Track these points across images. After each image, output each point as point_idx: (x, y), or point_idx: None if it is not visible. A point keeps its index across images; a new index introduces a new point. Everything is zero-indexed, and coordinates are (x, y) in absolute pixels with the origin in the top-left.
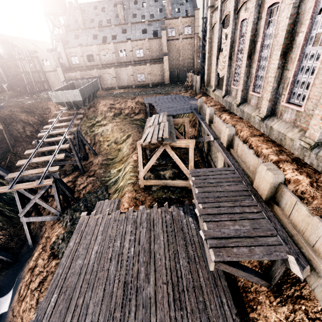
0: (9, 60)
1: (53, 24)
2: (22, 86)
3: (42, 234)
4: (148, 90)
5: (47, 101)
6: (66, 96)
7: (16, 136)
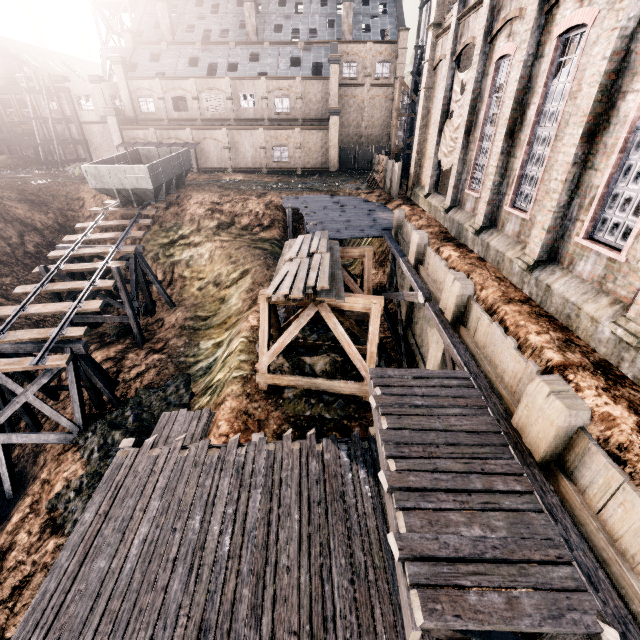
0: (6, 90)
1: (108, 26)
2: (32, 148)
3: (35, 472)
4: (294, 182)
5: (78, 184)
6: (118, 177)
7: (3, 251)
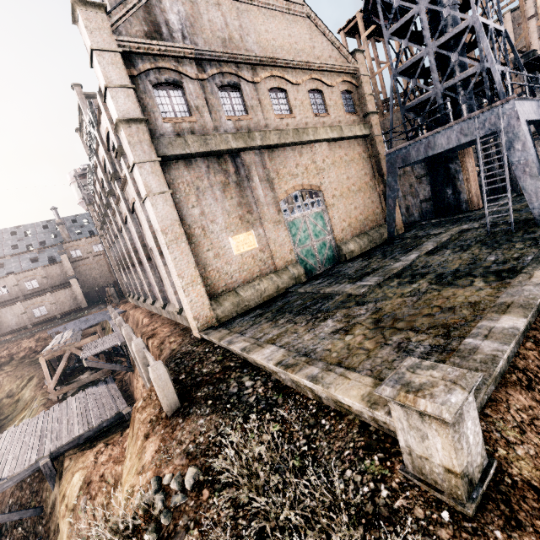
0: None
1: None
2: None
3: None
4: (55, 322)
5: None
6: None
7: None
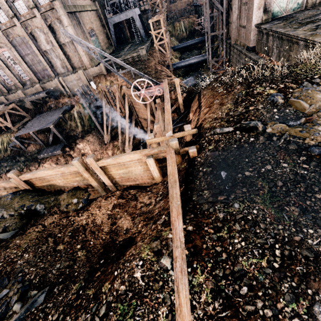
0: None
1: None
2: None
3: None
4: None
5: None
6: None
7: None
